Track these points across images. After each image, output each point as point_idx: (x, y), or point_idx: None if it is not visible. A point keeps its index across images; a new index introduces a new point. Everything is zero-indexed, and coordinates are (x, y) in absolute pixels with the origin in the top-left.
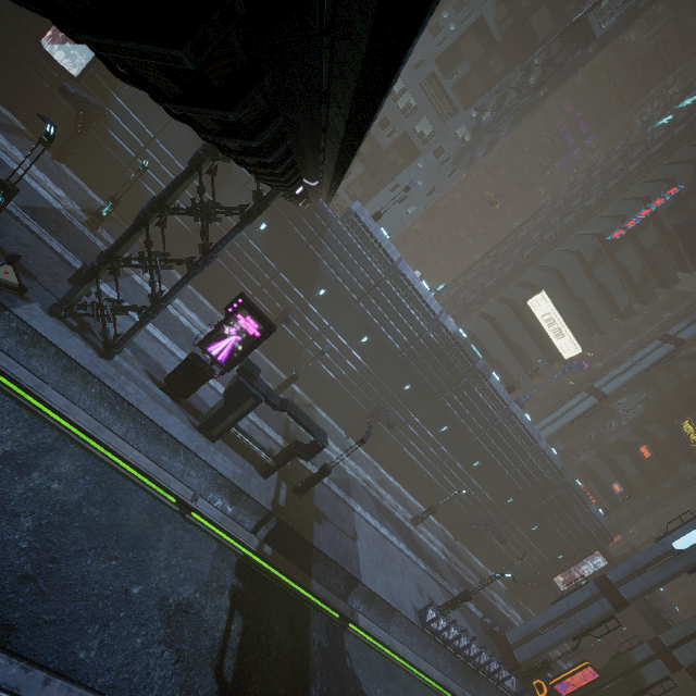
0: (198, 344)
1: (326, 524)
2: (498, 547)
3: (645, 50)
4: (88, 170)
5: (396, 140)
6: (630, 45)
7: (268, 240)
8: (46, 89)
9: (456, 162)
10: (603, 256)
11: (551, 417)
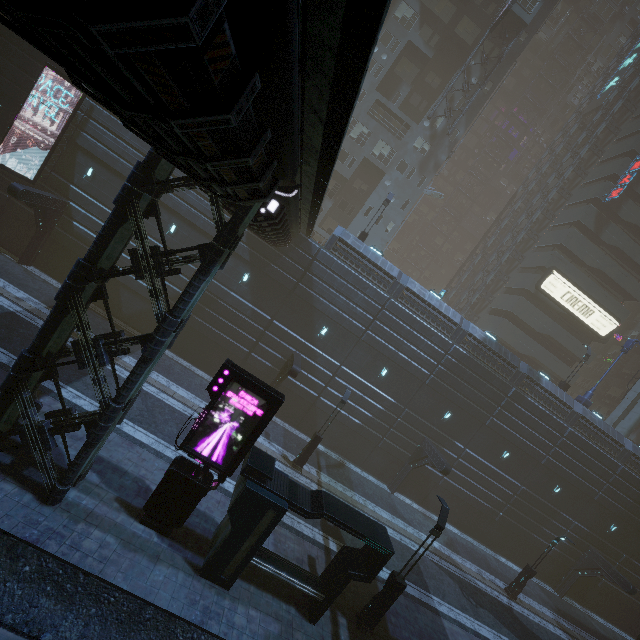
0: (180, 446)
1: None
2: (617, 592)
3: (557, 42)
4: (58, 266)
5: (356, 170)
6: (542, 42)
7: (253, 290)
8: (6, 199)
9: (421, 172)
10: (605, 219)
11: (620, 407)
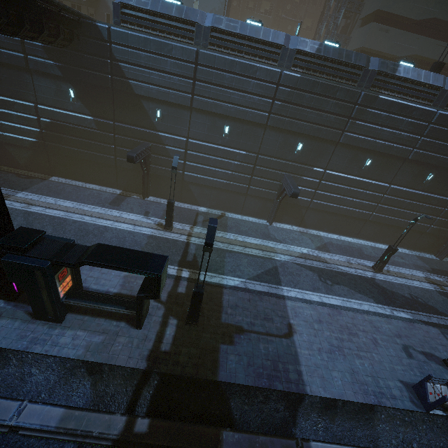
0: None
1: (241, 339)
2: None
3: None
4: None
5: None
6: None
7: (85, 103)
8: None
9: None
10: None
11: None
